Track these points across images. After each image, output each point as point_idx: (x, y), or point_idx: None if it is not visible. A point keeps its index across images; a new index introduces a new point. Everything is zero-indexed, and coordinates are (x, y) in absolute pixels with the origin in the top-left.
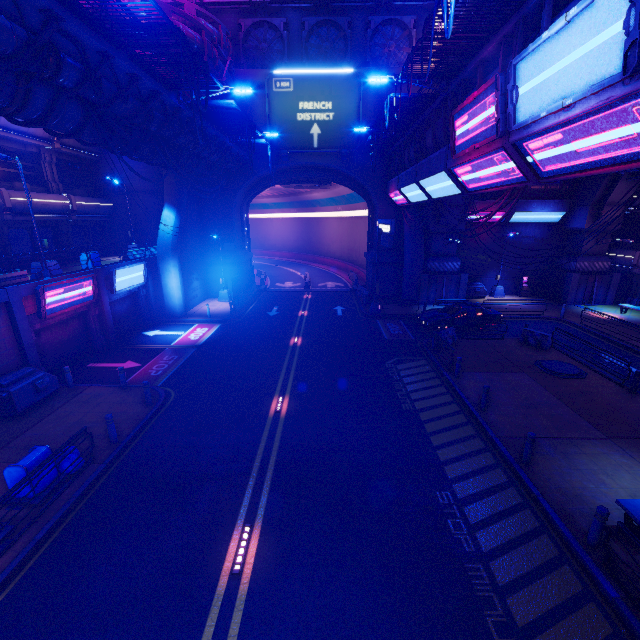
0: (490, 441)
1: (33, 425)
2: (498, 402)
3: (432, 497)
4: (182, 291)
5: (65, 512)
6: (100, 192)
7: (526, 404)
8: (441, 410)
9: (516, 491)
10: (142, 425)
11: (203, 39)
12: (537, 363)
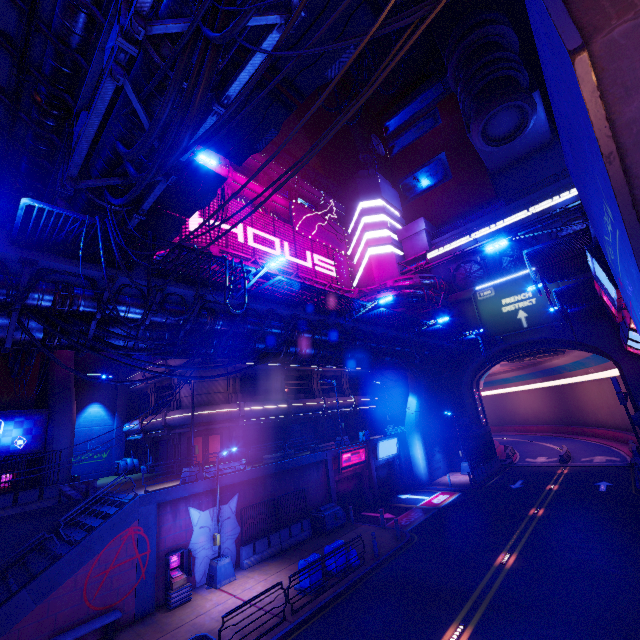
0: None
1: (333, 540)
2: None
3: None
4: (426, 461)
5: (350, 584)
6: (370, 391)
7: None
8: None
9: None
10: (393, 551)
11: (423, 292)
12: None
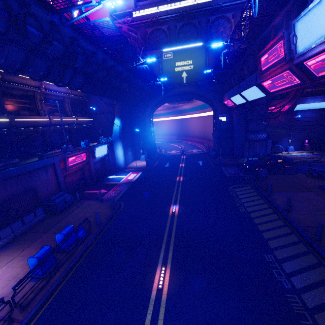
0: (294, 229)
1: (64, 217)
2: (297, 207)
3: (262, 257)
4: (124, 157)
5: (80, 256)
6: (87, 114)
7: (315, 209)
8: (262, 212)
9: (313, 256)
10: (110, 218)
11: (131, 40)
12: (319, 186)
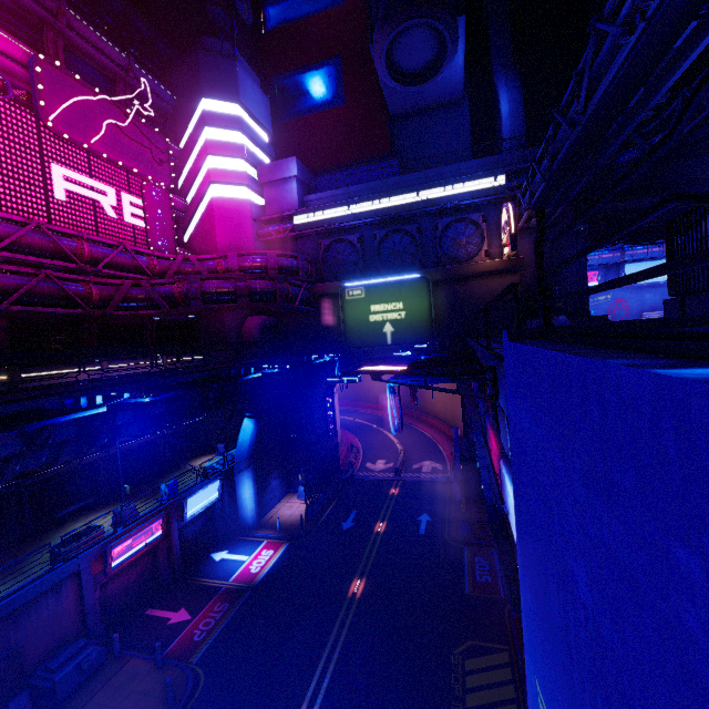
0: None
1: None
2: None
3: None
4: (255, 501)
5: None
6: None
7: None
8: None
9: None
10: None
11: (276, 285)
12: None
